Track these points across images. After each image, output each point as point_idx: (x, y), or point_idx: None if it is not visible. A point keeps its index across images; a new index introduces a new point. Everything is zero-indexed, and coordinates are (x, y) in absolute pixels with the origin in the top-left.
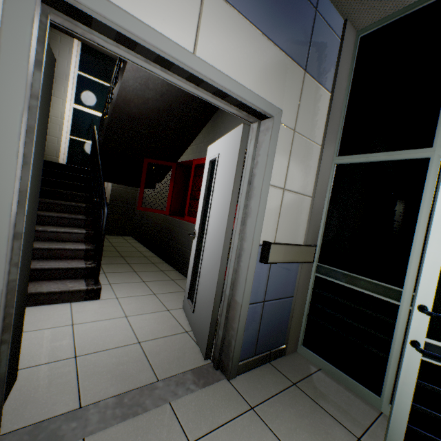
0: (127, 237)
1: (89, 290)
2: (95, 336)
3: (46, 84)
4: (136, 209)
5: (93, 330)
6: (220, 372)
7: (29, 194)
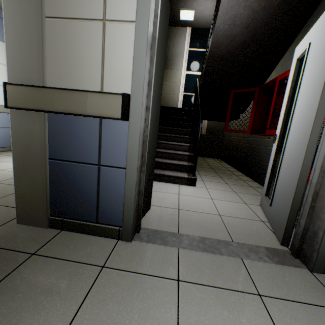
0: (216, 159)
1: (189, 178)
2: (190, 203)
3: (164, 21)
4: (223, 139)
5: (189, 200)
6: (300, 261)
7: (155, 93)
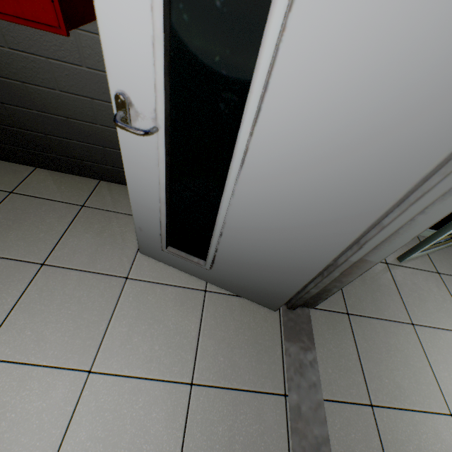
0: None
1: None
2: None
3: None
4: None
5: None
6: (299, 308)
7: None
